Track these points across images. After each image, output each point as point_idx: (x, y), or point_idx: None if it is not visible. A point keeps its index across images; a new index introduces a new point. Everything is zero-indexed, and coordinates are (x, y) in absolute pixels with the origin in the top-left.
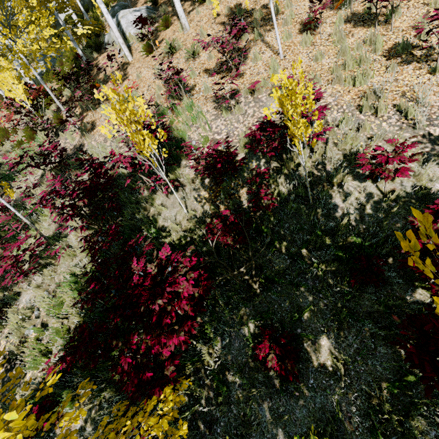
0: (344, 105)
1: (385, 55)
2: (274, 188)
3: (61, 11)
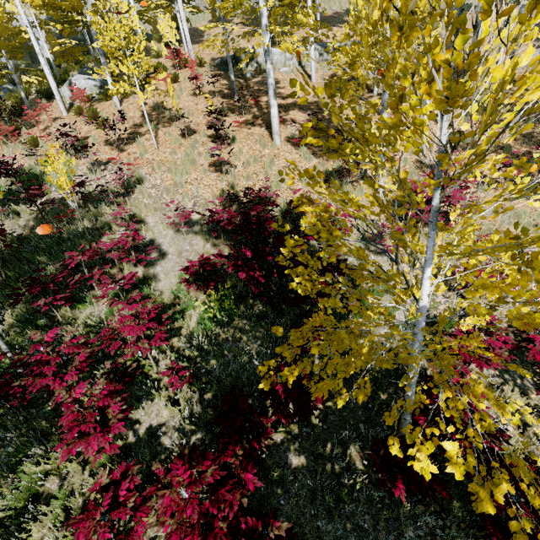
0: (162, 187)
1: (211, 163)
2: (77, 227)
3: (11, 58)
